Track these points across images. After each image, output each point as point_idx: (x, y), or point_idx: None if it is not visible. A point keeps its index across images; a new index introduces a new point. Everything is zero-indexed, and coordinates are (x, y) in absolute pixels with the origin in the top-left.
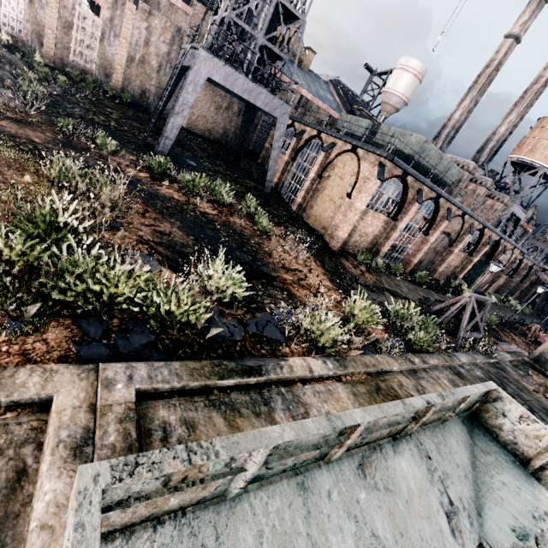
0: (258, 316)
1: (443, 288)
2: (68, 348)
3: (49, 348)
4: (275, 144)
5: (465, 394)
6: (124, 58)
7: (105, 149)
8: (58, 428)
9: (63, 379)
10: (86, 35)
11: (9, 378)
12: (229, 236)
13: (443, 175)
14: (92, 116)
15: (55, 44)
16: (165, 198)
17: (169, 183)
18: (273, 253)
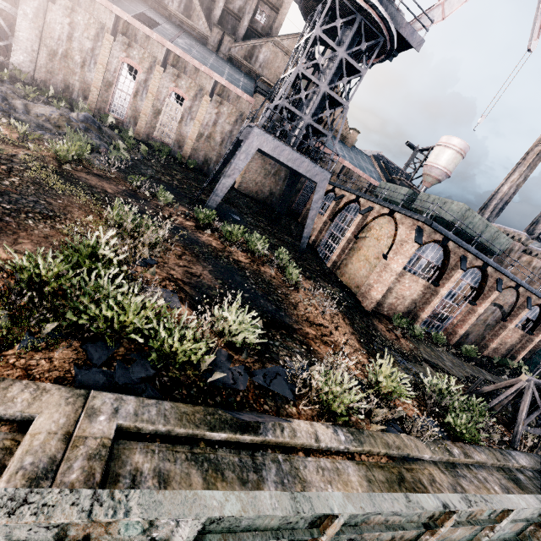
0: (268, 367)
1: (498, 367)
2: (68, 369)
3: (51, 367)
4: (313, 205)
5: (505, 505)
6: (195, 135)
7: (162, 201)
8: (25, 452)
9: (51, 400)
10: (170, 118)
11: (3, 389)
12: (256, 284)
13: (490, 243)
14: (160, 176)
15: (145, 125)
16: (204, 244)
17: (210, 232)
18: (299, 305)
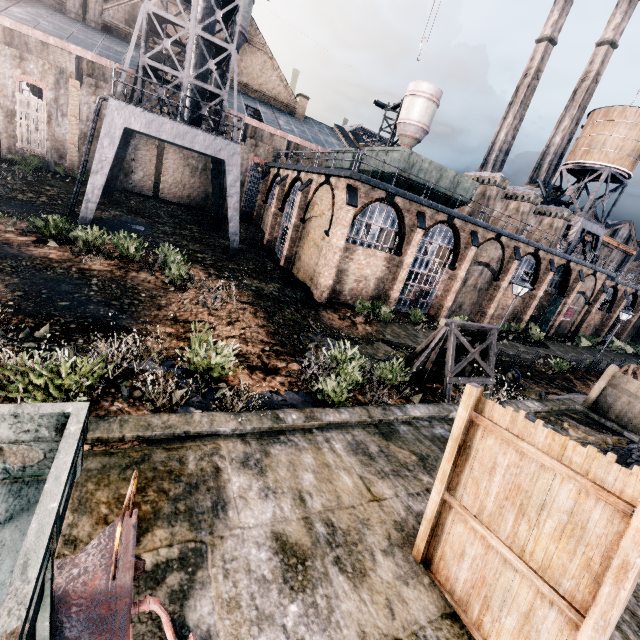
0: None
1: (500, 334)
2: None
3: None
4: (230, 190)
5: None
6: (76, 136)
7: None
8: None
9: None
10: (32, 120)
11: None
12: (100, 291)
13: (446, 189)
14: (16, 195)
15: None
16: (29, 257)
17: (62, 245)
18: (171, 306)
